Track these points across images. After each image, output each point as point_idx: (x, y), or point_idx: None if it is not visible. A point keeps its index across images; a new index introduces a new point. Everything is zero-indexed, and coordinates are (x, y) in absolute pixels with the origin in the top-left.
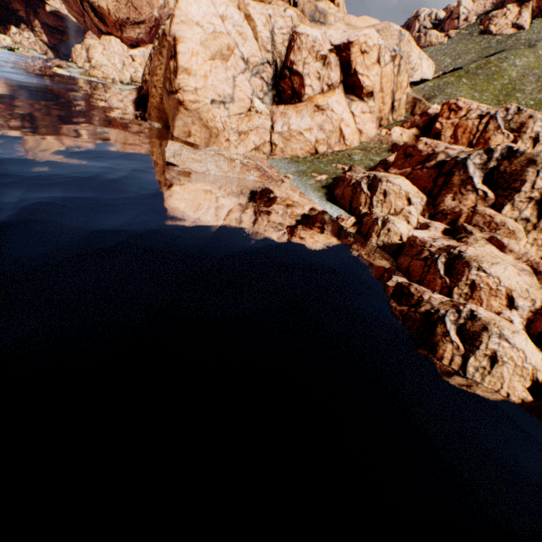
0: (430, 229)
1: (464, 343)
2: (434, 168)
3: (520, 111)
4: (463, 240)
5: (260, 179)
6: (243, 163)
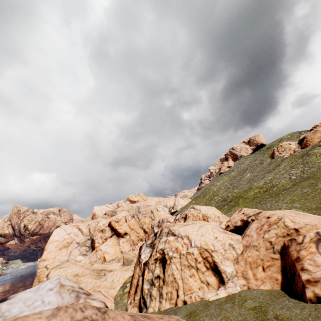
0: None
1: None
2: None
3: (162, 220)
4: None
5: None
6: None
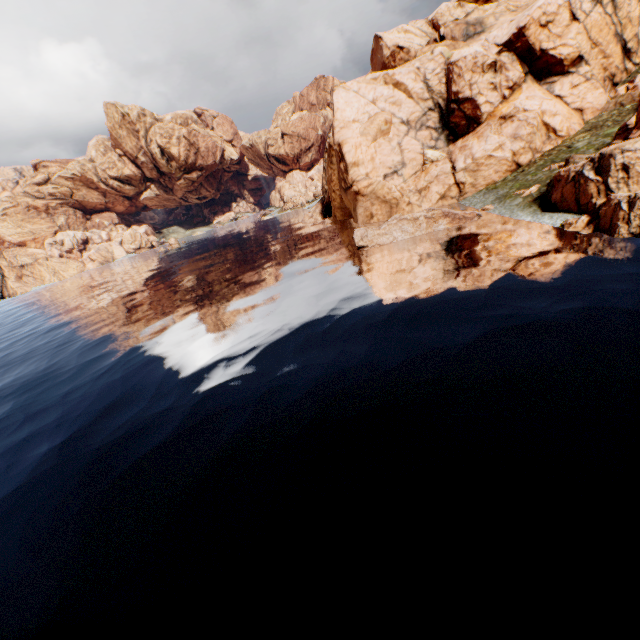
0: None
1: None
2: None
3: None
4: None
5: (451, 225)
6: (427, 217)
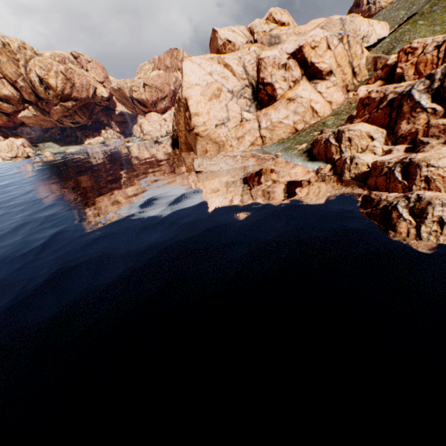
0: (393, 152)
1: (415, 218)
2: (386, 107)
3: None
4: (420, 151)
5: (256, 163)
6: (242, 156)
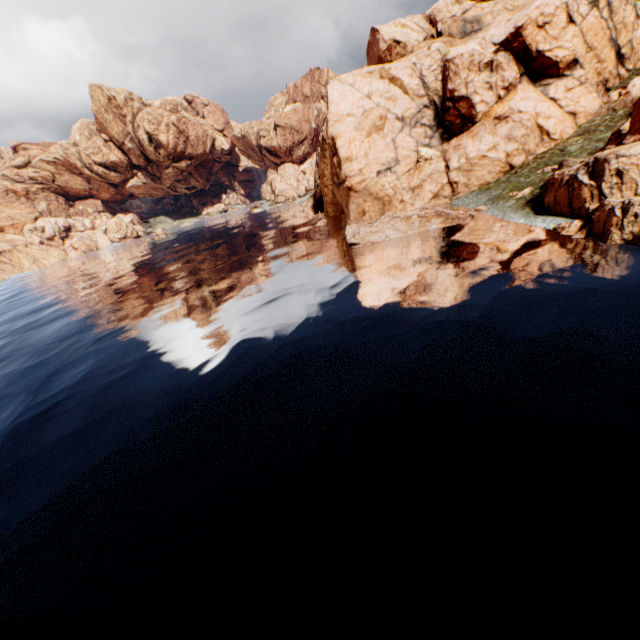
0: None
1: None
2: None
3: None
4: None
5: (444, 225)
6: (420, 215)
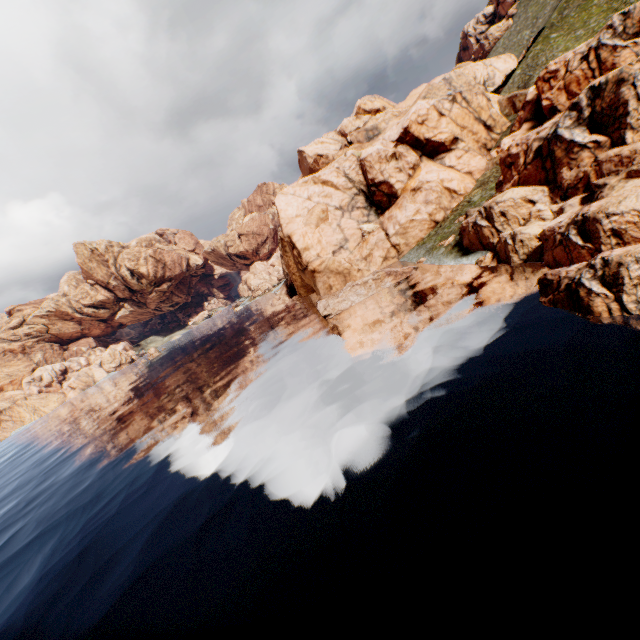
0: (565, 211)
1: (611, 289)
2: (534, 160)
3: (627, 14)
4: (598, 198)
5: (395, 281)
6: (374, 279)
